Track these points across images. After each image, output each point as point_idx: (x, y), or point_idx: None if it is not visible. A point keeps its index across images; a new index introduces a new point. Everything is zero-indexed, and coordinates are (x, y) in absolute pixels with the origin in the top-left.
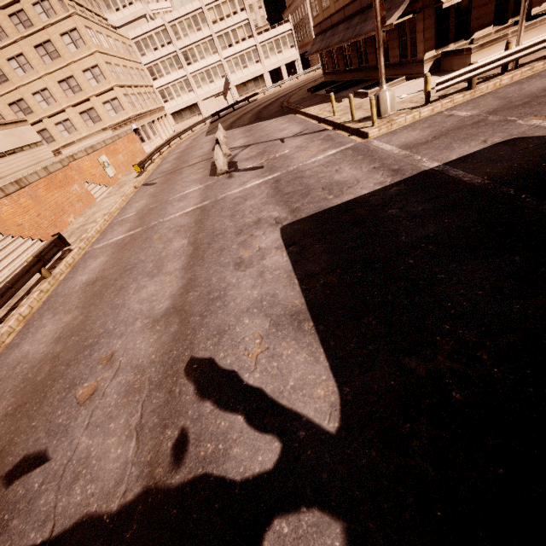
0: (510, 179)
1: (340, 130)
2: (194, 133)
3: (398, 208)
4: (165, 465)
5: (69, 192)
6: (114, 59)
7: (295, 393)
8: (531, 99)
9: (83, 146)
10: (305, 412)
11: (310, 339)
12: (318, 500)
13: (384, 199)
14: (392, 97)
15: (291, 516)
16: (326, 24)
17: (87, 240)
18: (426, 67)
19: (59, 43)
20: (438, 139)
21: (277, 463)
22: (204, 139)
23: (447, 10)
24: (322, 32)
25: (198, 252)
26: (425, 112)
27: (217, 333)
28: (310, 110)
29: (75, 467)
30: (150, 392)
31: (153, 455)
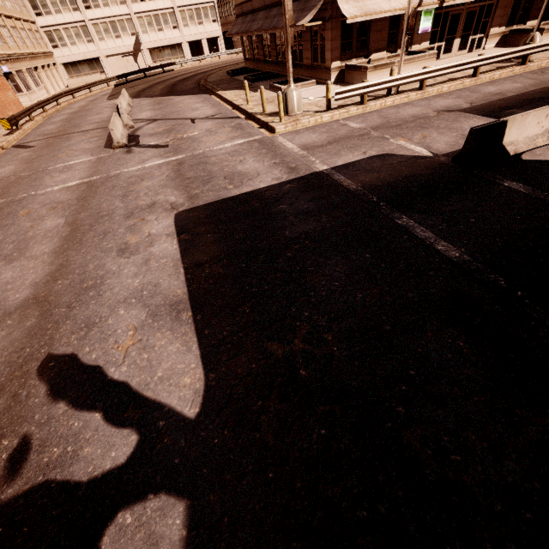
0: (376, 188)
1: (252, 121)
2: (92, 93)
3: (288, 204)
4: None
5: None
6: None
7: (162, 384)
8: (402, 122)
9: None
10: (169, 401)
11: (186, 329)
12: (167, 484)
13: (278, 194)
14: (299, 97)
15: (137, 506)
16: (247, 6)
17: None
18: (333, 76)
19: None
20: (331, 144)
21: (131, 456)
22: (104, 103)
23: (351, 26)
24: (243, 15)
25: (76, 234)
26: (326, 117)
27: (86, 326)
28: (226, 94)
29: None
30: None
31: None
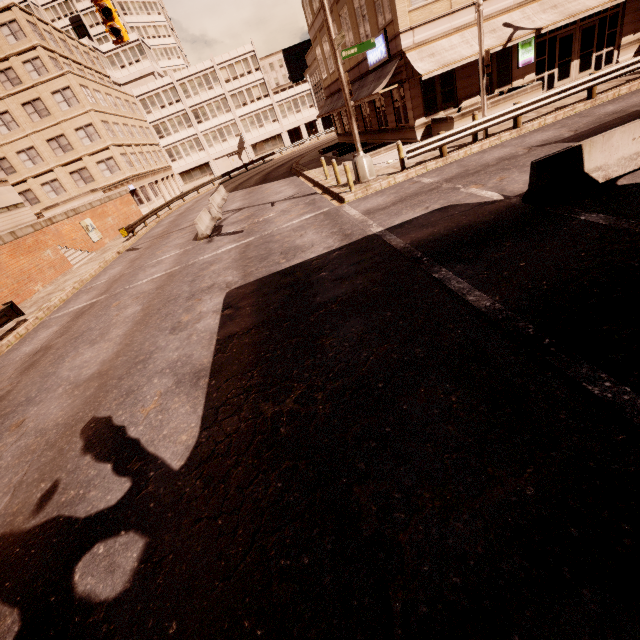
0: (424, 243)
1: (327, 195)
2: (199, 194)
3: (329, 271)
4: (27, 513)
5: (39, 258)
6: (113, 117)
7: (164, 440)
8: (482, 168)
9: (68, 208)
10: (164, 455)
11: (199, 393)
12: (138, 524)
13: (323, 262)
14: (370, 163)
15: (110, 540)
16: (334, 87)
17: (47, 309)
18: (419, 133)
19: (50, 102)
20: (395, 205)
21: (121, 500)
22: (206, 201)
23: (432, 81)
24: (331, 95)
25: (145, 317)
26: (399, 178)
27: (126, 394)
28: (311, 173)
29: None
30: (42, 452)
31: (20, 506)
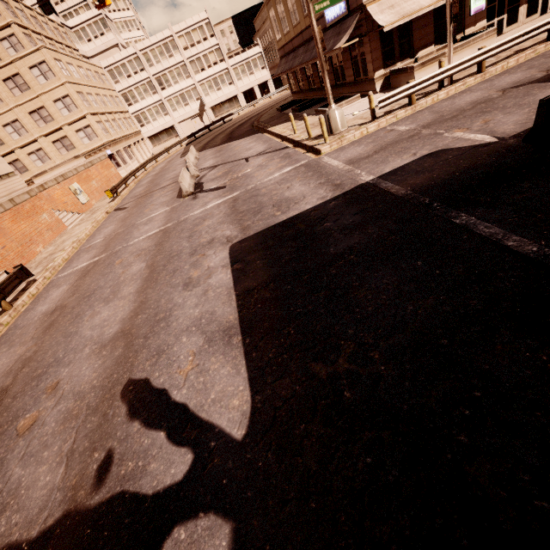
0: (428, 189)
1: (299, 148)
2: (170, 155)
3: (333, 221)
4: (87, 487)
5: (38, 222)
6: (86, 88)
7: (214, 406)
8: (458, 113)
9: (55, 174)
10: (219, 423)
11: (236, 353)
12: (215, 504)
13: (322, 213)
14: (341, 115)
15: (190, 523)
16: (288, 47)
17: (53, 269)
18: (378, 85)
19: (28, 76)
20: (377, 153)
21: (187, 474)
22: (178, 161)
23: (390, 33)
24: (286, 55)
25: (153, 274)
26: (371, 127)
27: (157, 354)
28: (276, 129)
29: (4, 499)
30: (86, 417)
31: (78, 478)
